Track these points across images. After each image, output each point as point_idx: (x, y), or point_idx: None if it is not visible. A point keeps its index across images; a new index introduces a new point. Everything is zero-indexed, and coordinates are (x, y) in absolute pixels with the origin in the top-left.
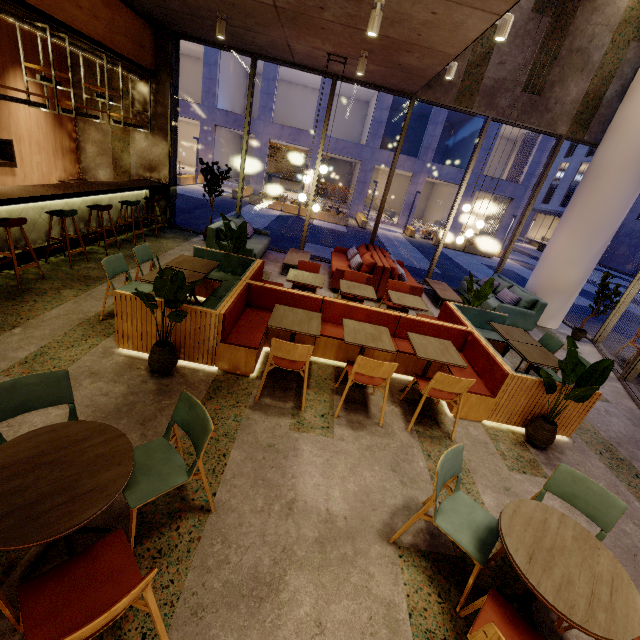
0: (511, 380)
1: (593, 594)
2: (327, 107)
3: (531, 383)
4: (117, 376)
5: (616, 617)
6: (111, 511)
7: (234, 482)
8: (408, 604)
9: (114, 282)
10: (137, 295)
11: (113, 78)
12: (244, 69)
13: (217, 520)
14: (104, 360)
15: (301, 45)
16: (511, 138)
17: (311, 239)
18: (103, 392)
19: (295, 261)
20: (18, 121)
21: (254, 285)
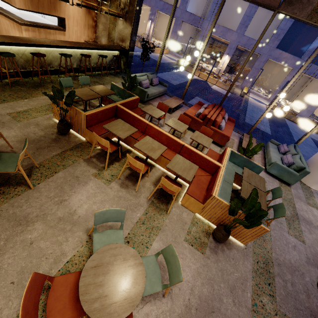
0: (213, 199)
1: (106, 296)
2: (216, 13)
3: (225, 205)
4: (45, 128)
5: (103, 310)
6: (1, 172)
7: (50, 183)
8: (71, 258)
9: None
10: (51, 96)
11: None
12: None
13: (31, 192)
14: (45, 121)
15: None
16: None
17: (201, 95)
18: (34, 132)
19: (169, 103)
20: (69, 9)
21: (119, 107)
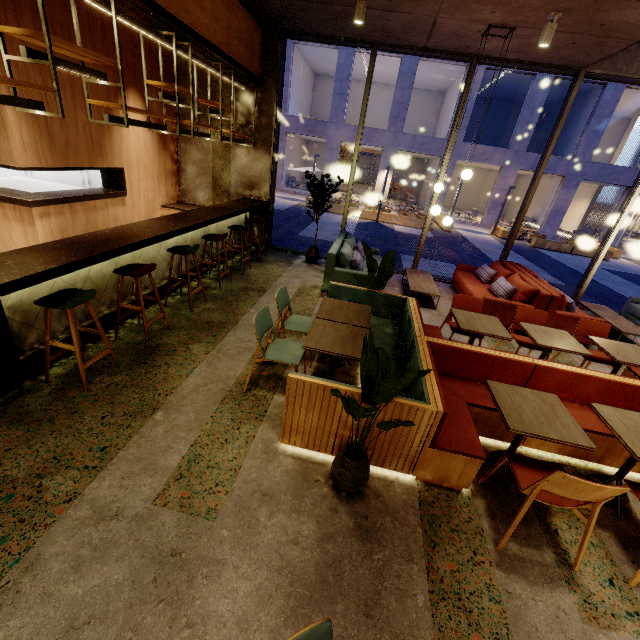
0: None
1: None
2: (462, 97)
3: None
4: (296, 499)
5: None
6: None
7: None
8: None
9: (239, 329)
10: (337, 395)
11: (216, 91)
12: (312, 72)
13: None
14: (270, 466)
15: (453, 20)
16: (620, 115)
17: (403, 249)
18: (290, 536)
19: (422, 287)
20: (128, 147)
21: (436, 344)
